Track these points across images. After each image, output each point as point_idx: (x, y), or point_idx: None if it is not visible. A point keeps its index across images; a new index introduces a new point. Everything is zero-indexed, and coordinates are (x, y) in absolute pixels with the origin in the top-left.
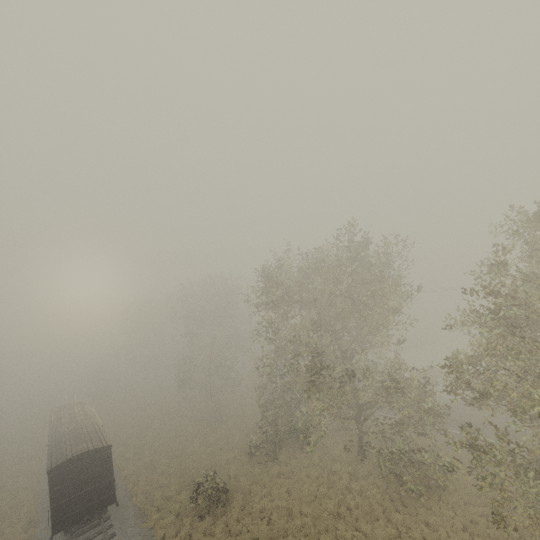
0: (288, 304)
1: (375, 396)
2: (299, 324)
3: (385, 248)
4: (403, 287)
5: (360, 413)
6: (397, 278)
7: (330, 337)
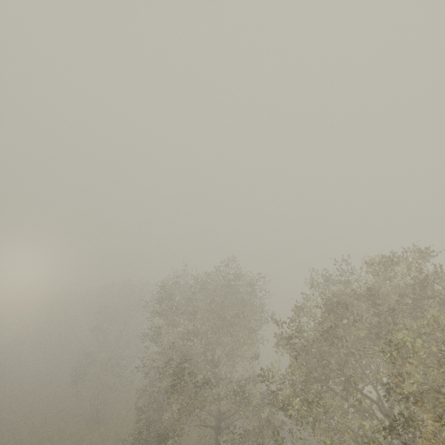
0: (176, 314)
1: (230, 405)
2: (179, 332)
3: (249, 281)
4: (263, 312)
5: (220, 422)
6: (260, 304)
7: (203, 346)
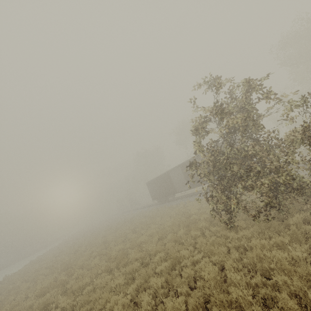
0: None
1: None
2: None
3: None
4: None
5: None
6: None
7: None
